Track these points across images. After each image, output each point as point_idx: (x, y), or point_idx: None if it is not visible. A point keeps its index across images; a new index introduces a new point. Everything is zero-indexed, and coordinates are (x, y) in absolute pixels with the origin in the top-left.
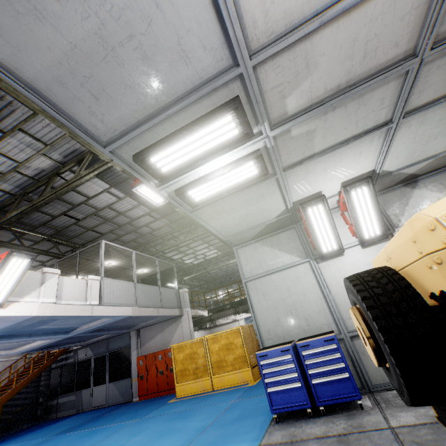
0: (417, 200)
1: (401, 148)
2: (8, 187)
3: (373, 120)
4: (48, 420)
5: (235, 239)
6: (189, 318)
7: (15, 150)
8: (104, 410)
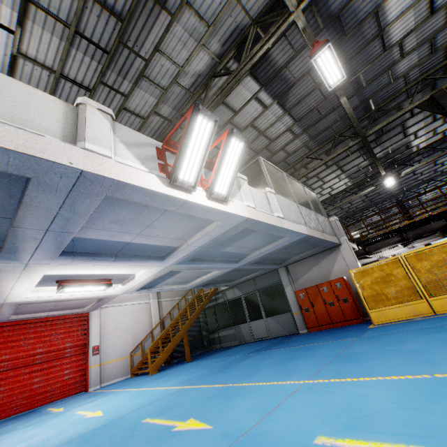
0: None
1: None
2: (166, 110)
3: None
4: (216, 349)
5: None
6: (350, 247)
7: (178, 46)
8: (274, 340)
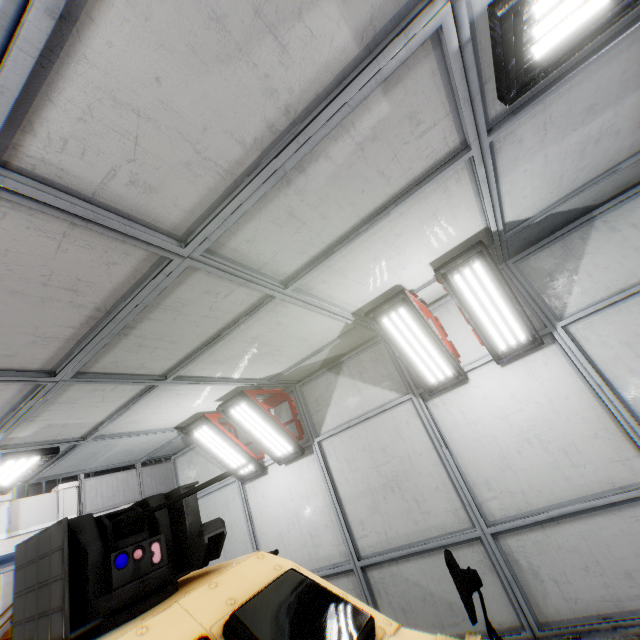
0: (341, 393)
1: (242, 370)
2: None
3: (124, 392)
4: None
5: (159, 454)
6: None
7: None
8: None
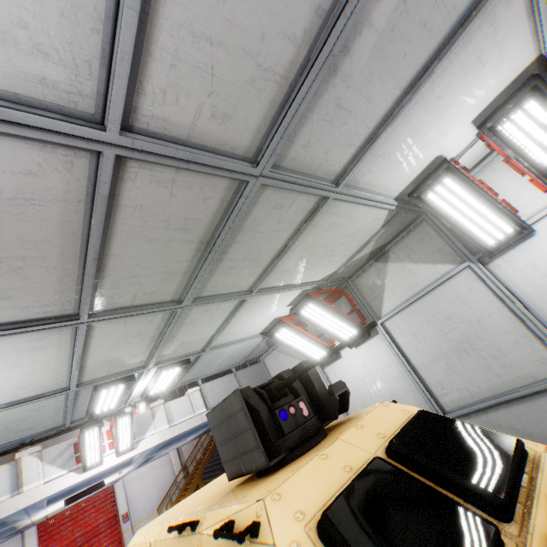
0: (393, 278)
1: (304, 275)
2: None
3: (224, 309)
4: None
5: (251, 357)
6: None
7: None
8: None
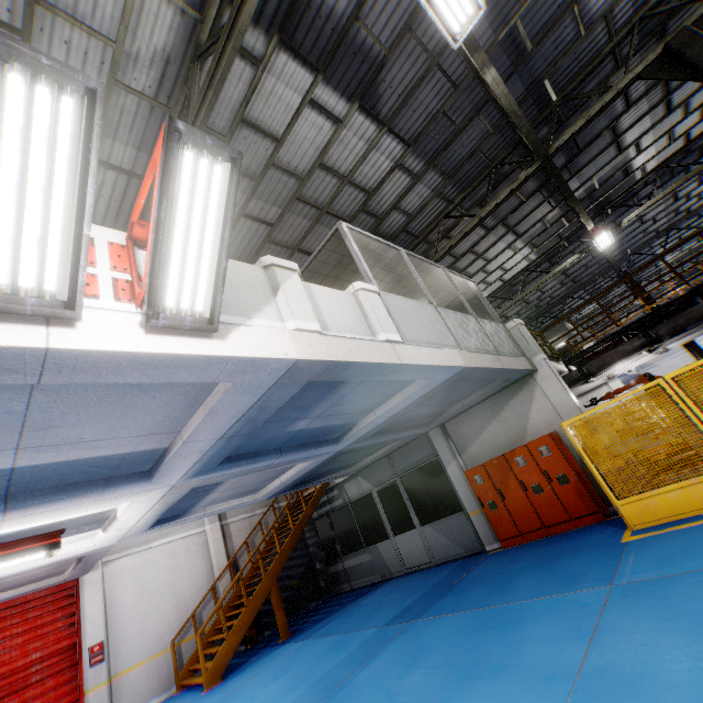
0: None
1: None
2: (123, 155)
3: None
4: (342, 594)
5: None
6: (554, 373)
7: None
8: (440, 571)
